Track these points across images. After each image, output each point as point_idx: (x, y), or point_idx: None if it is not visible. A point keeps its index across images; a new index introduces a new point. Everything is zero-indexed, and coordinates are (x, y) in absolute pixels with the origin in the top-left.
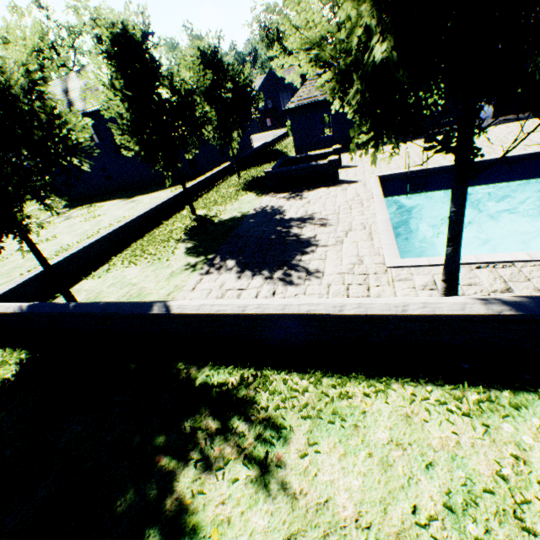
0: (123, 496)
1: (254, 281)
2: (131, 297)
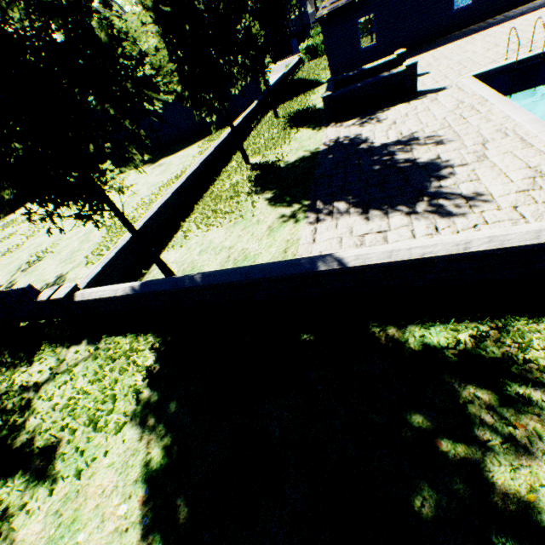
0: (417, 494)
1: (393, 220)
2: (237, 261)
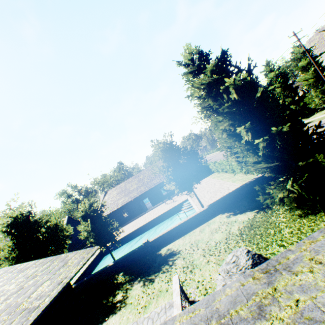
0: None
1: None
2: None
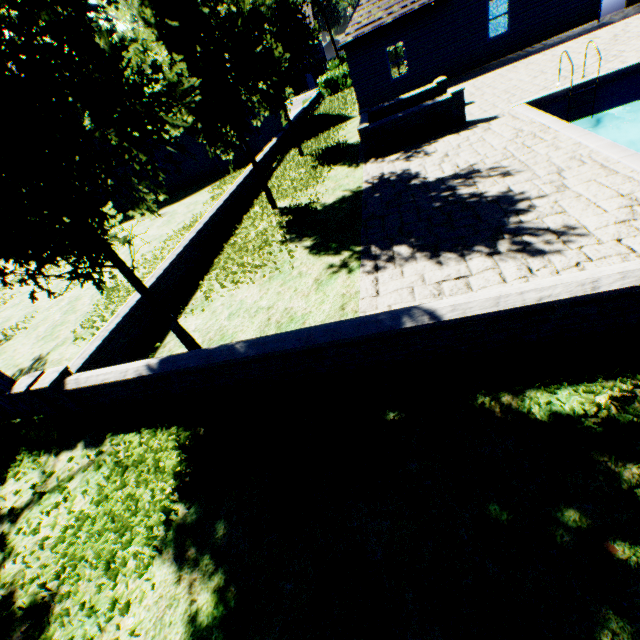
0: (602, 628)
1: (472, 263)
2: (280, 324)
